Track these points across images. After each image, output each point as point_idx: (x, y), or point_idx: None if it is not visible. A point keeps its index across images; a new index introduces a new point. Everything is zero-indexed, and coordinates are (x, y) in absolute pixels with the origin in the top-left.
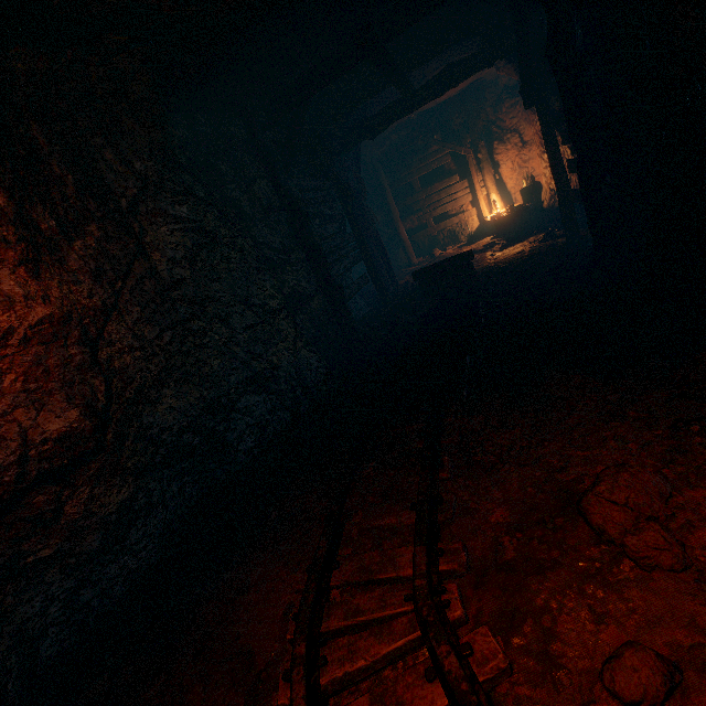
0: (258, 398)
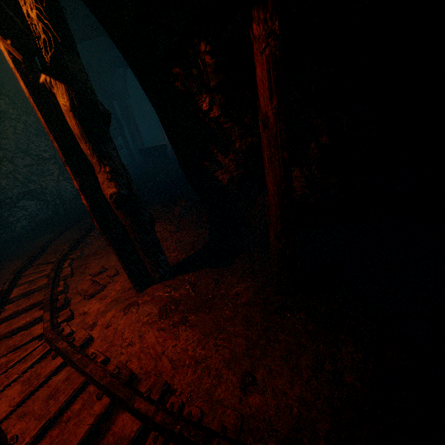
0: (32, 202)
